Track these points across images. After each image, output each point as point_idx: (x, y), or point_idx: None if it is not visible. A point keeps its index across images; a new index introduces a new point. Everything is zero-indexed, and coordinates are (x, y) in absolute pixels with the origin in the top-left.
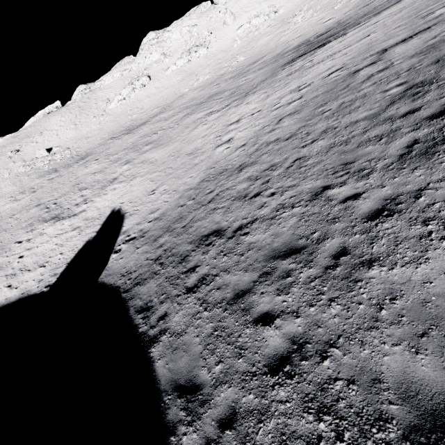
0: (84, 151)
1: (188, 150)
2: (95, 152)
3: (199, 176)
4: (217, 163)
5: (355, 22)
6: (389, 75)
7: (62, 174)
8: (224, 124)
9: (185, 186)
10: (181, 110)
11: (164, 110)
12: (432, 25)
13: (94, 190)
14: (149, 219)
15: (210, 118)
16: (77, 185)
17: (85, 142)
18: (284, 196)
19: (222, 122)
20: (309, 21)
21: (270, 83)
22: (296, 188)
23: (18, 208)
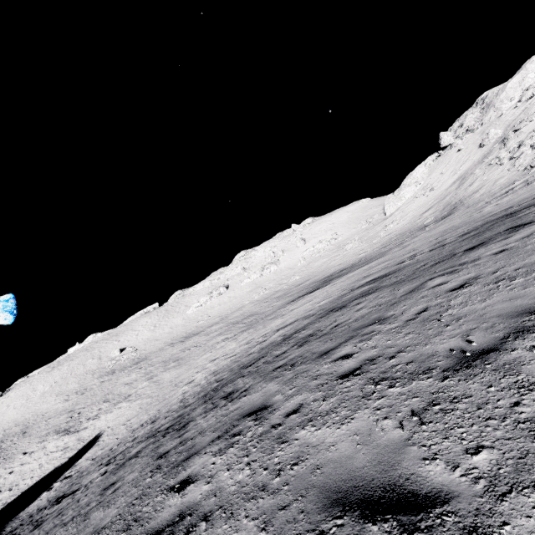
0: (145, 355)
1: (179, 379)
2: (149, 358)
3: (149, 417)
4: (165, 405)
5: (352, 269)
6: (240, 363)
7: (113, 378)
8: (212, 358)
9: (137, 425)
10: (223, 326)
11: (221, 320)
12: (299, 318)
13: (110, 405)
14: (95, 456)
15: (218, 346)
16: (106, 395)
17: (152, 345)
18: (102, 470)
19: (213, 355)
20: (354, 249)
21: (261, 323)
22: (110, 465)
23: (58, 411)
